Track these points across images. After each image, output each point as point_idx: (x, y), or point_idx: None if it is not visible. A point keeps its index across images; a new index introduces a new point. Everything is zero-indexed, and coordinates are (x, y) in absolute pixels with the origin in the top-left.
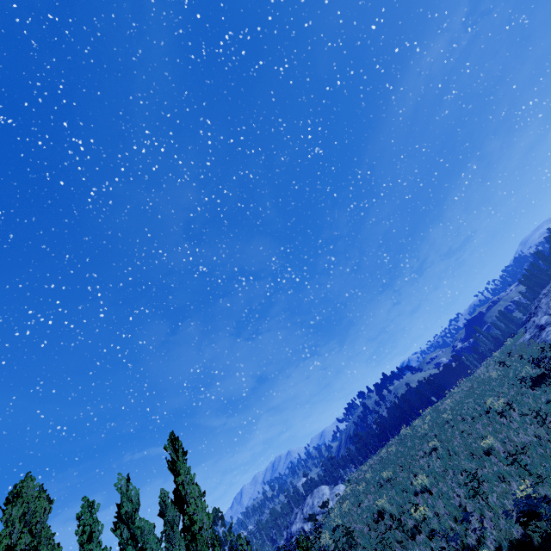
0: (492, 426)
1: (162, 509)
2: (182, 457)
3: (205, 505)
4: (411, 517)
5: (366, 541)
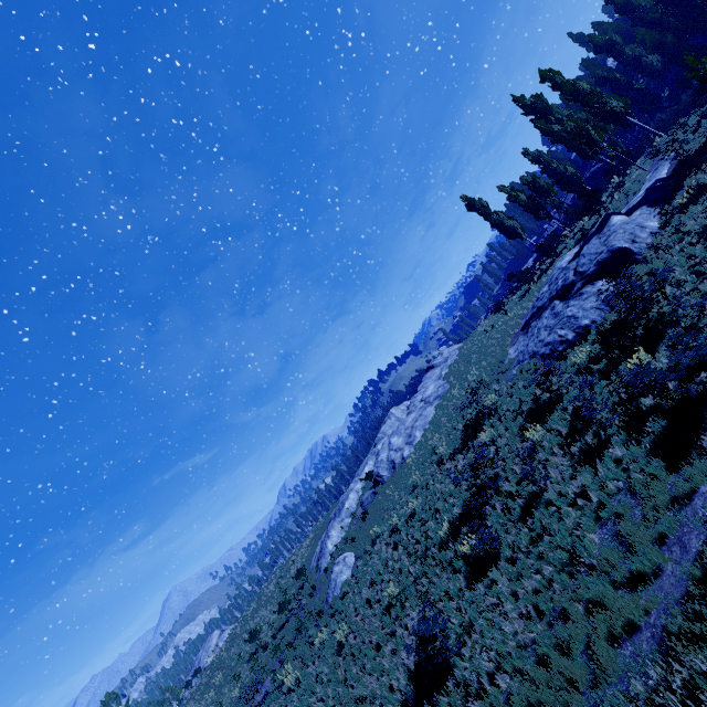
0: None
1: None
2: None
3: None
4: None
5: None
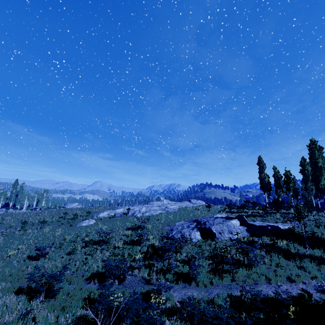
0: (39, 216)
1: (14, 183)
2: None
3: None
4: (2, 217)
5: (1, 215)
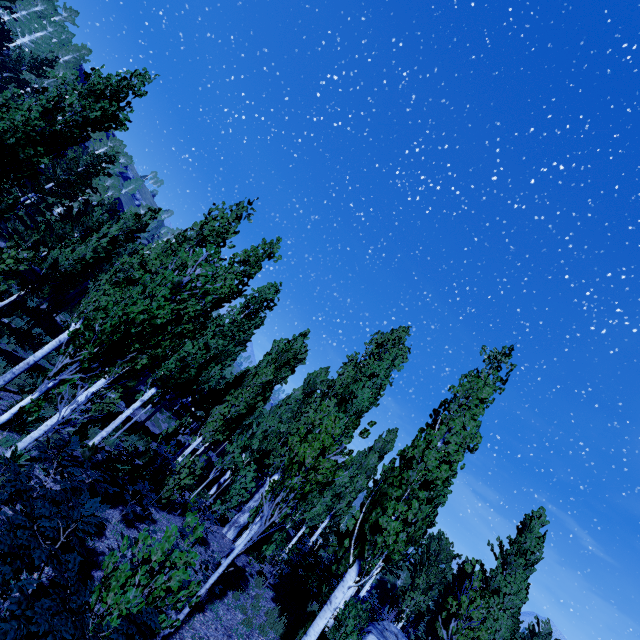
0: None
1: (523, 523)
2: (499, 388)
3: (457, 460)
4: None
5: None
